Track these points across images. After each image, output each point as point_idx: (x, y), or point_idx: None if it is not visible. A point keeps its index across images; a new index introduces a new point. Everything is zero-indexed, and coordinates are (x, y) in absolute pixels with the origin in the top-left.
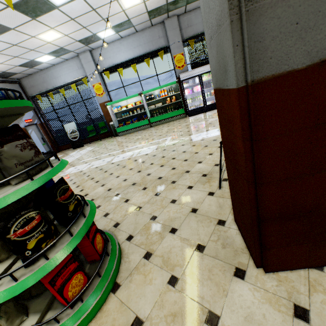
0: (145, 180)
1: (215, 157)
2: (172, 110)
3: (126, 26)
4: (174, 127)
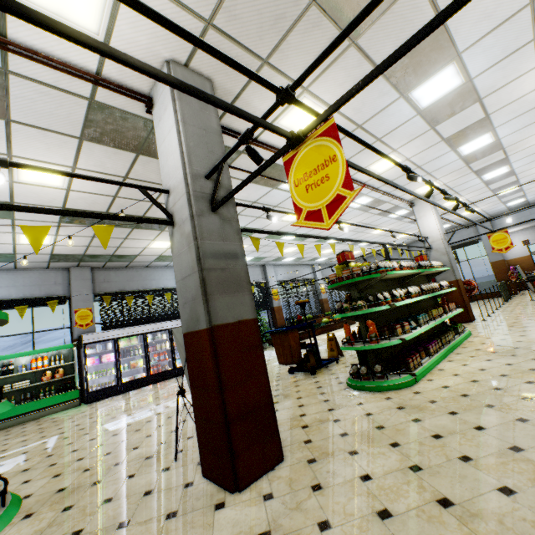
0: (23, 505)
1: (158, 436)
2: (52, 392)
3: (3, 258)
4: (58, 422)
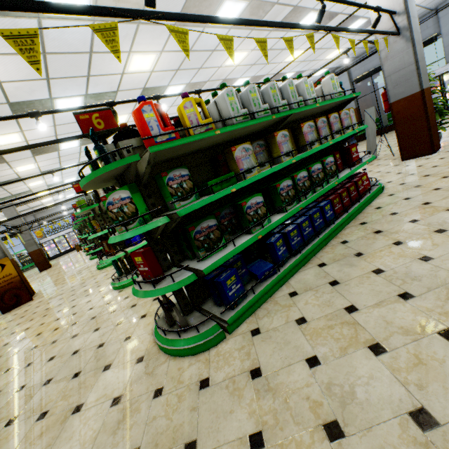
0: None
1: None
2: None
3: None
4: None
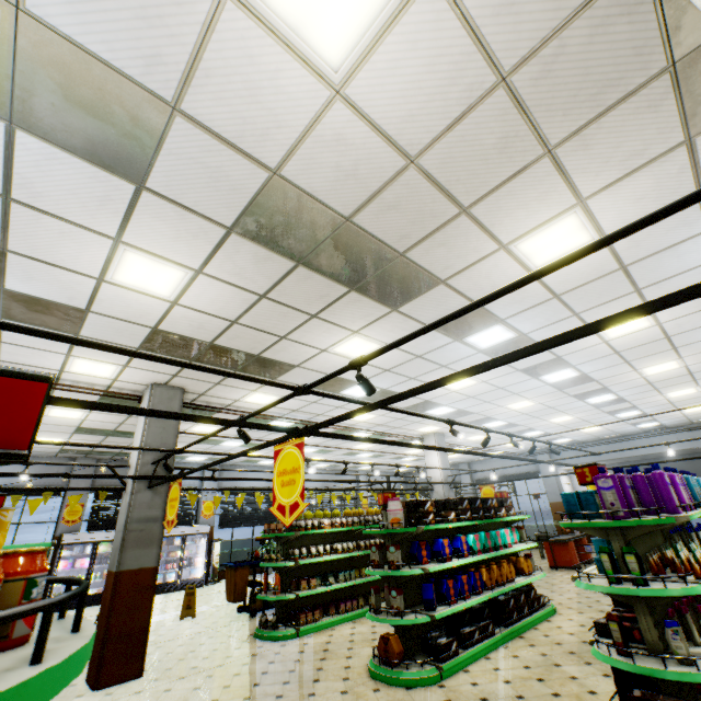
0: None
1: None
2: None
3: None
4: None
